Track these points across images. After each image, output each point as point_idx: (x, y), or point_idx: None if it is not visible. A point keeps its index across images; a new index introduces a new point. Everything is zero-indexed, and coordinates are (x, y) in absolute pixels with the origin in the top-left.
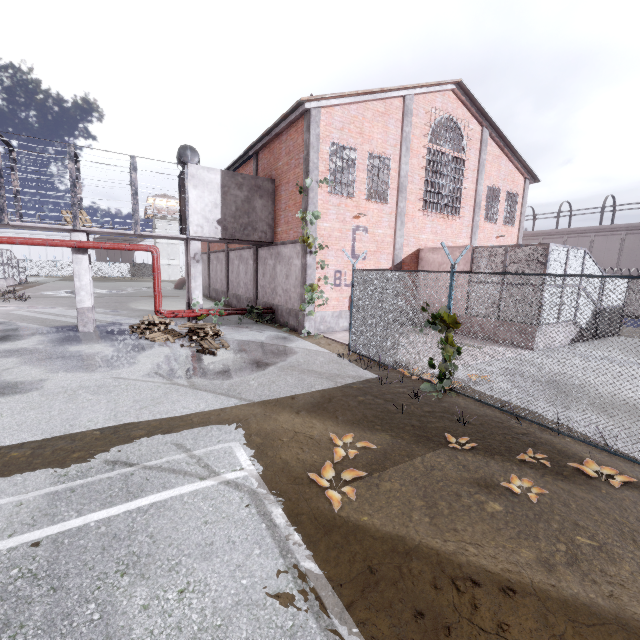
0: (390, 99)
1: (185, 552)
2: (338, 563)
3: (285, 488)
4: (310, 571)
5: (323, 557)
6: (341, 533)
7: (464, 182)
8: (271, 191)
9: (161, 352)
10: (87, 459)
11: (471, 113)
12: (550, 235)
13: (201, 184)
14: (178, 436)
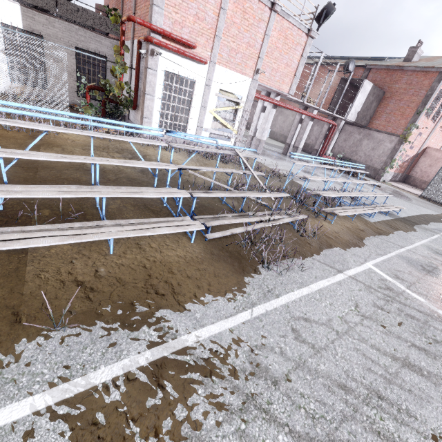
0: None
1: None
2: None
3: None
4: None
5: None
6: None
7: None
8: (380, 99)
9: None
10: None
11: None
12: None
13: (363, 91)
14: None
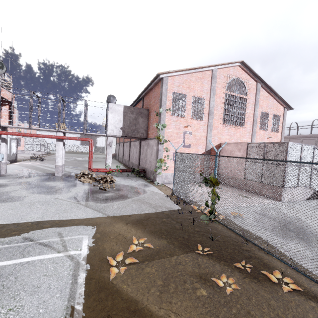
0: (204, 71)
1: (25, 289)
2: (94, 310)
3: (94, 263)
4: (76, 311)
5: (88, 305)
6: (106, 293)
7: (247, 110)
8: (147, 114)
9: (83, 187)
10: (17, 235)
11: (250, 76)
12: (307, 137)
13: (114, 111)
14: (63, 229)
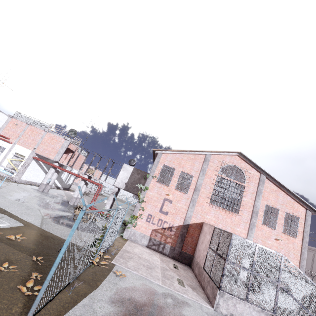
0: (198, 154)
1: None
2: None
3: None
4: None
5: None
6: None
7: (244, 197)
8: None
9: (66, 214)
10: None
11: (251, 166)
12: None
13: (125, 170)
14: (8, 217)
